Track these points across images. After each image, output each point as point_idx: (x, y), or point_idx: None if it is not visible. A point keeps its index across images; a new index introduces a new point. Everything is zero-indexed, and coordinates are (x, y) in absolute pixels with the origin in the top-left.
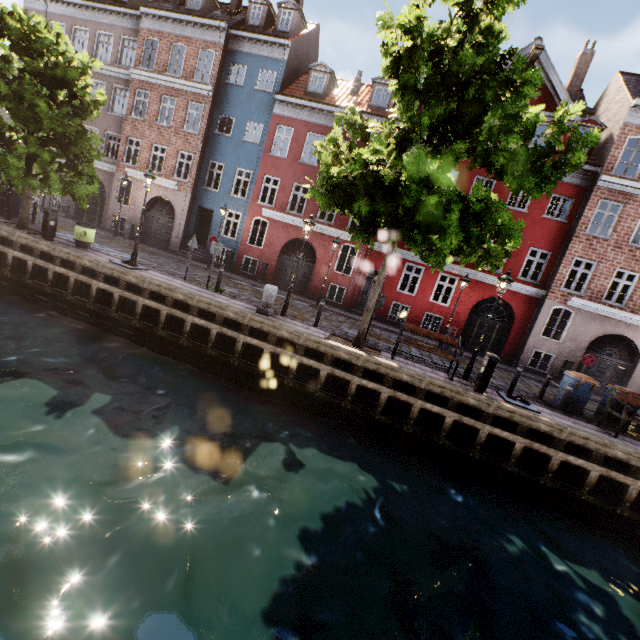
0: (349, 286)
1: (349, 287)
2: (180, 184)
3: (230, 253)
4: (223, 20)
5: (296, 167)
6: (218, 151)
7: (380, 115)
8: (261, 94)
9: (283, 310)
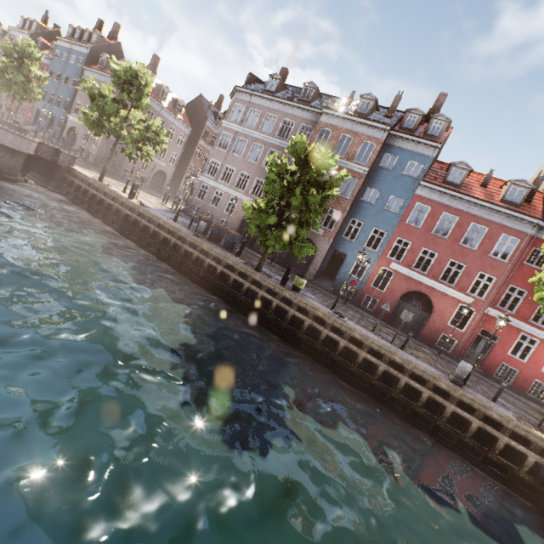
0: (460, 339)
1: (461, 341)
2: (325, 231)
3: (357, 291)
4: (390, 125)
5: (427, 236)
6: (360, 212)
7: (518, 211)
8: (406, 178)
9: (464, 380)
